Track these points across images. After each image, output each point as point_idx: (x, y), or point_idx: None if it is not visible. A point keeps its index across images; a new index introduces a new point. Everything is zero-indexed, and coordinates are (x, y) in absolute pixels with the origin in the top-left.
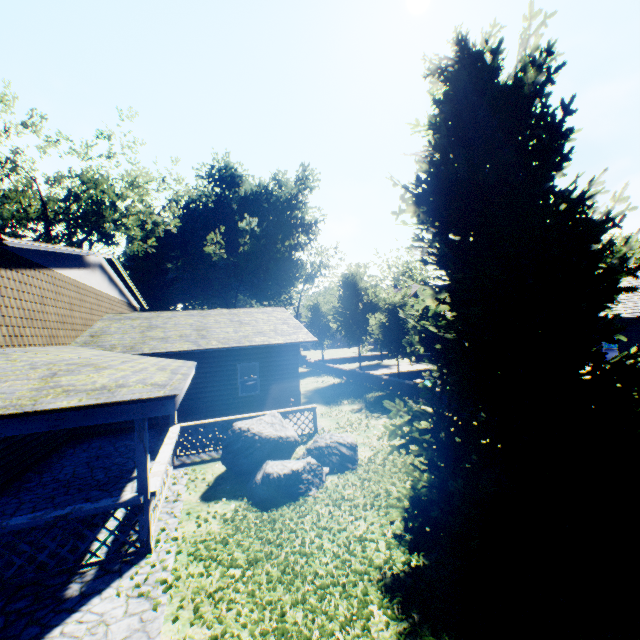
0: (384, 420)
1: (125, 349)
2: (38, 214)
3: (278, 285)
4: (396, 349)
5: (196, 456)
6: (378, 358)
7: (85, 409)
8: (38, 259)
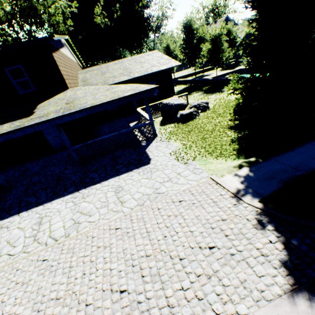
0: (214, 95)
1: (102, 84)
2: (5, 17)
3: (139, 38)
4: (216, 63)
5: None
6: (201, 72)
7: (134, 95)
8: (55, 45)
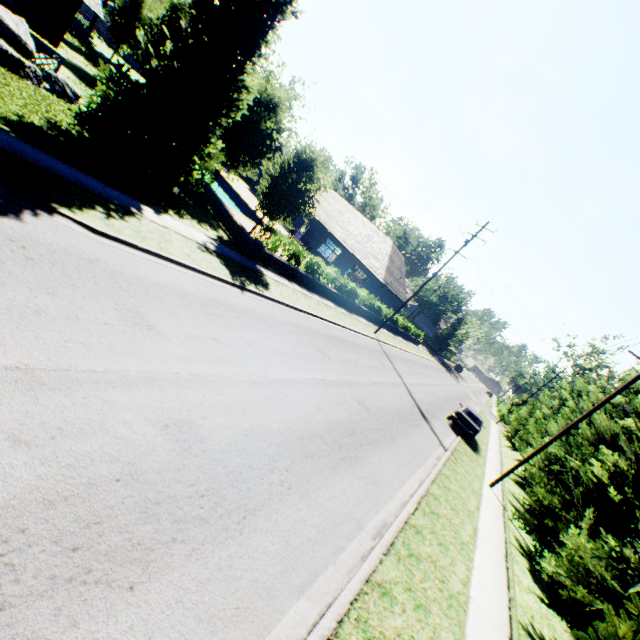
0: None
1: None
2: None
3: None
4: None
5: None
6: None
7: None
8: None
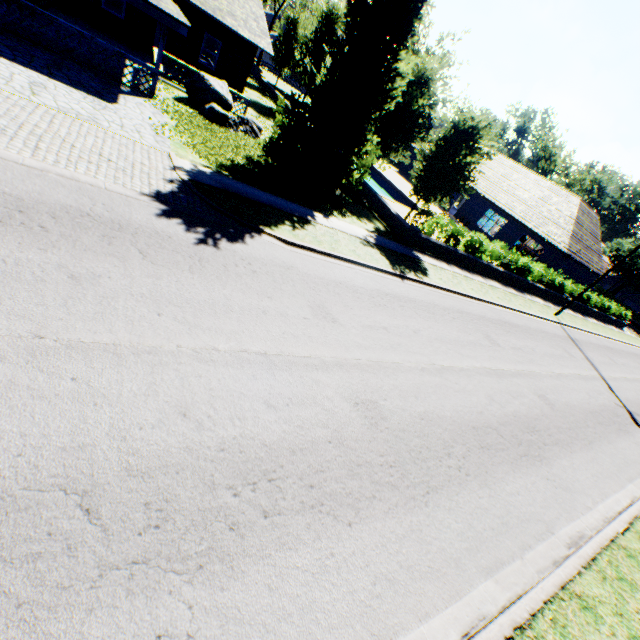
0: None
1: None
2: None
3: None
4: None
5: (165, 81)
6: None
7: (147, 4)
8: None
